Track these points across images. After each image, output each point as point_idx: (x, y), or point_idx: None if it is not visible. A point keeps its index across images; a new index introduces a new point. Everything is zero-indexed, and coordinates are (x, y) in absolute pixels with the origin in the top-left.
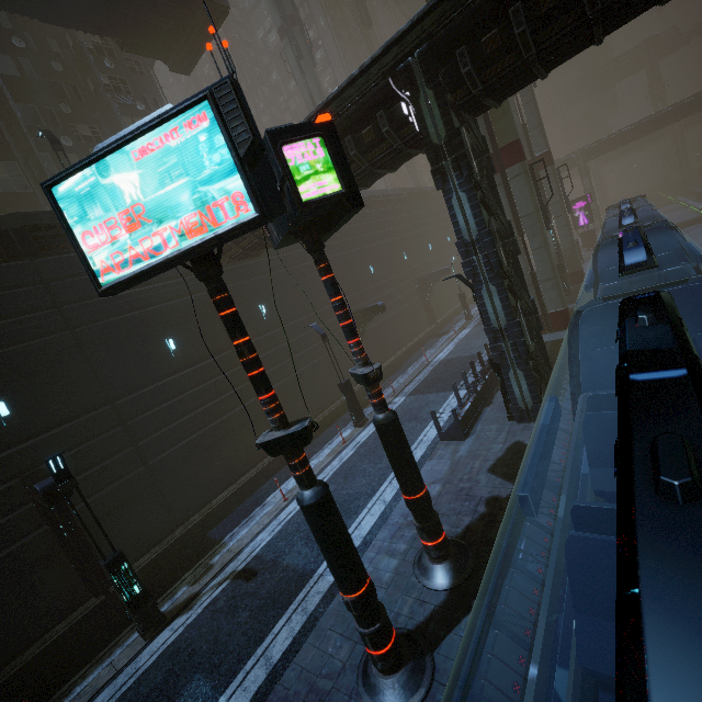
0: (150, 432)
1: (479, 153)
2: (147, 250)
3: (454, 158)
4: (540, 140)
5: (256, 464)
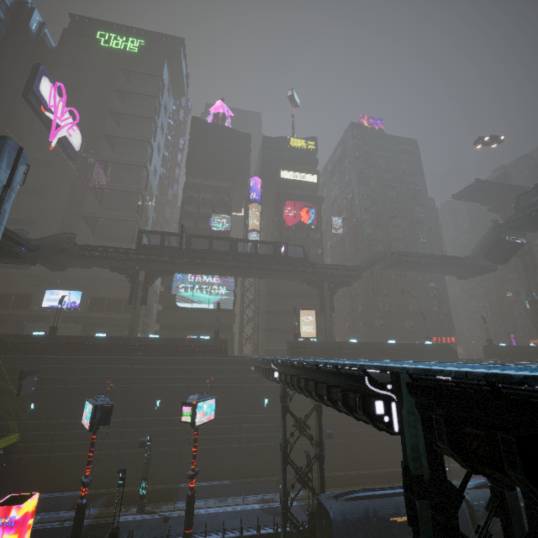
0: None
1: None
2: None
3: None
4: None
5: None
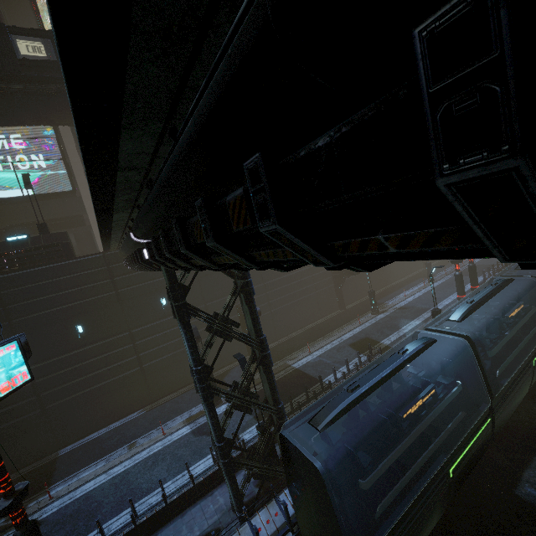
0: None
1: None
2: None
3: None
4: None
5: (379, 289)
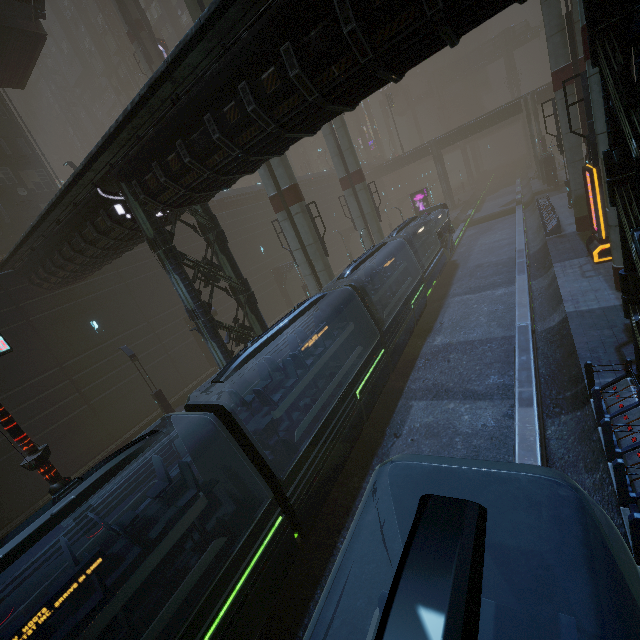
0: None
1: (212, 228)
2: None
3: (164, 250)
4: (352, 161)
5: (89, 461)
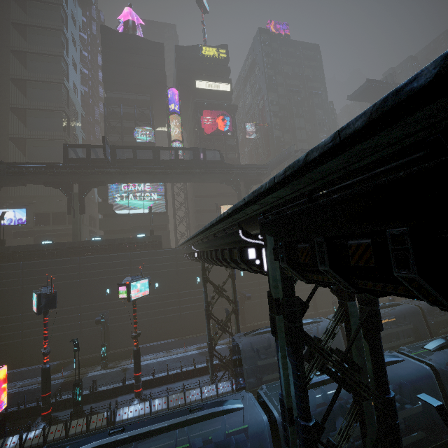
0: None
1: None
2: None
3: None
4: None
5: None
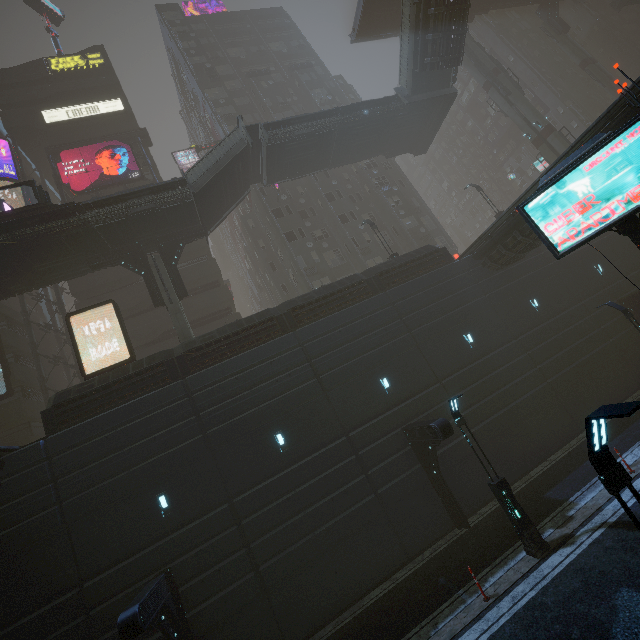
0: (468, 406)
1: None
2: (596, 221)
3: None
4: None
5: (560, 446)
